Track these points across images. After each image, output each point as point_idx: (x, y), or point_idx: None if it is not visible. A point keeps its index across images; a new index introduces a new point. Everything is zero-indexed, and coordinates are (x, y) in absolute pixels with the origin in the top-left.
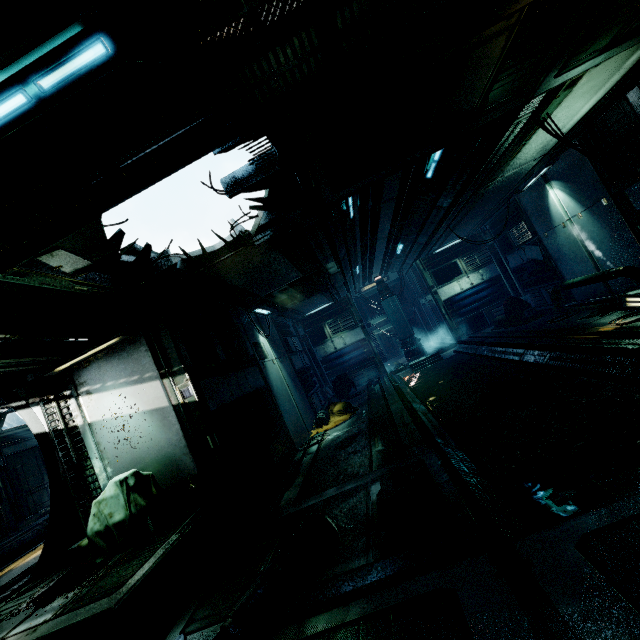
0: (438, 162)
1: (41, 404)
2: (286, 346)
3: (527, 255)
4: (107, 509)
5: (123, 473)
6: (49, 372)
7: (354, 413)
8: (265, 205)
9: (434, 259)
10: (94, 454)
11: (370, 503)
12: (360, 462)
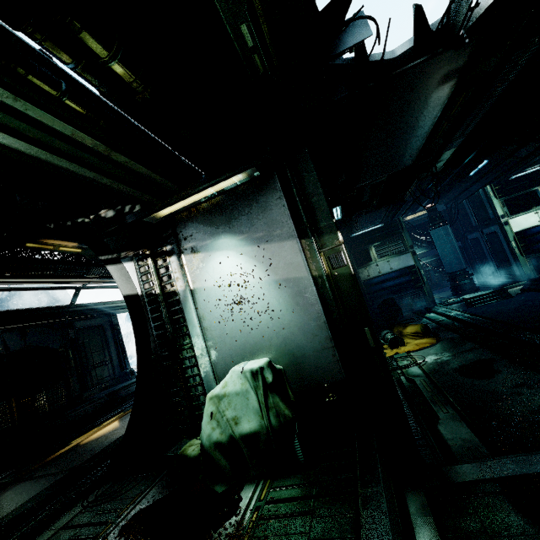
0: None
1: (134, 260)
2: None
3: None
4: (229, 410)
5: (251, 361)
6: (152, 214)
7: (441, 337)
8: None
9: (508, 186)
10: (195, 330)
11: None
12: None
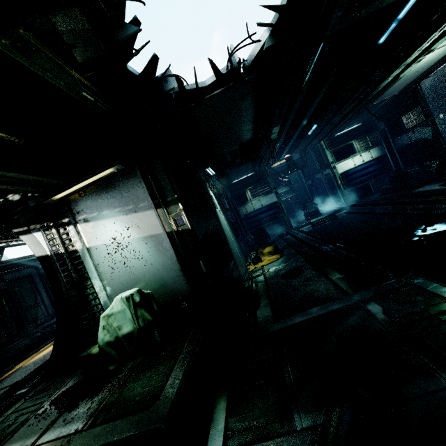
0: (400, 21)
1: (41, 230)
2: (222, 203)
3: (416, 136)
4: (115, 322)
5: (127, 291)
6: (49, 199)
7: (284, 253)
8: (281, 16)
9: (335, 140)
10: (94, 275)
11: (382, 321)
12: (323, 287)
